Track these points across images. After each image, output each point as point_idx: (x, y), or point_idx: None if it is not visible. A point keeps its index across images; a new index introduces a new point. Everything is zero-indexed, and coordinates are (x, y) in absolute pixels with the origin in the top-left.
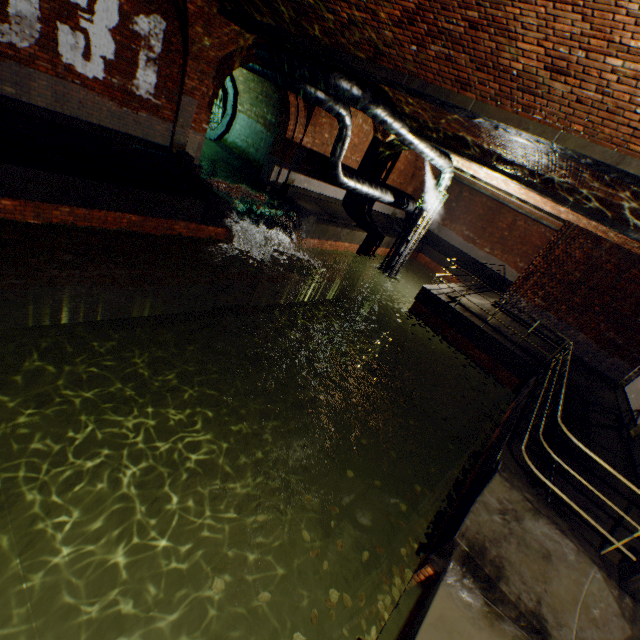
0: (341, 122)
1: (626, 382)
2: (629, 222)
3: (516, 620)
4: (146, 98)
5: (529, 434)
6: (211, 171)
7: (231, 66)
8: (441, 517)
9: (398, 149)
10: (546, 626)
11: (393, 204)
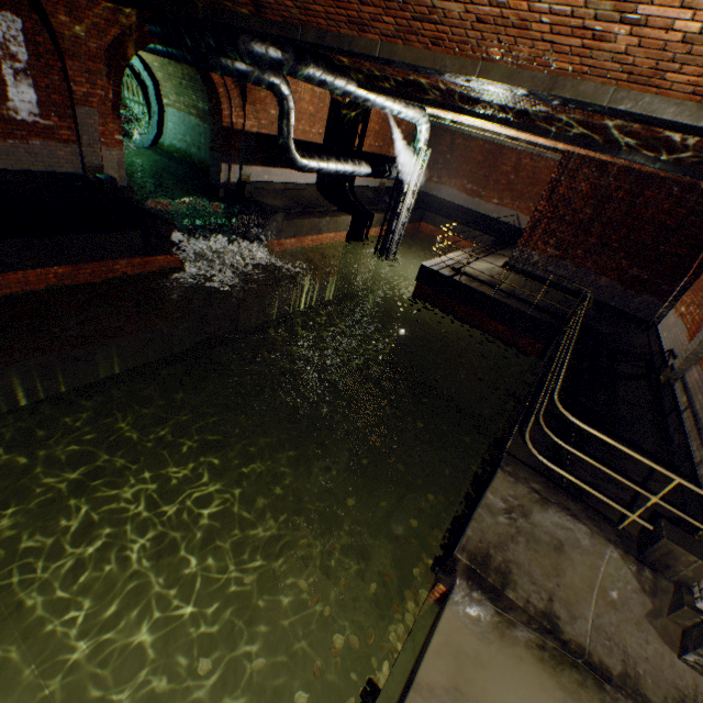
0: (277, 94)
1: (658, 319)
2: (619, 143)
3: (528, 624)
4: (32, 121)
5: (546, 409)
6: (151, 187)
7: (125, 55)
8: (459, 522)
9: (364, 107)
10: (558, 624)
11: (373, 175)
